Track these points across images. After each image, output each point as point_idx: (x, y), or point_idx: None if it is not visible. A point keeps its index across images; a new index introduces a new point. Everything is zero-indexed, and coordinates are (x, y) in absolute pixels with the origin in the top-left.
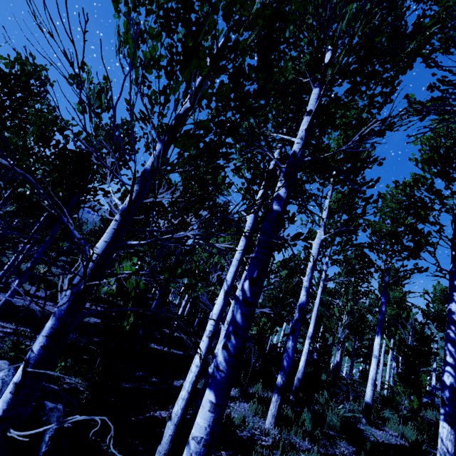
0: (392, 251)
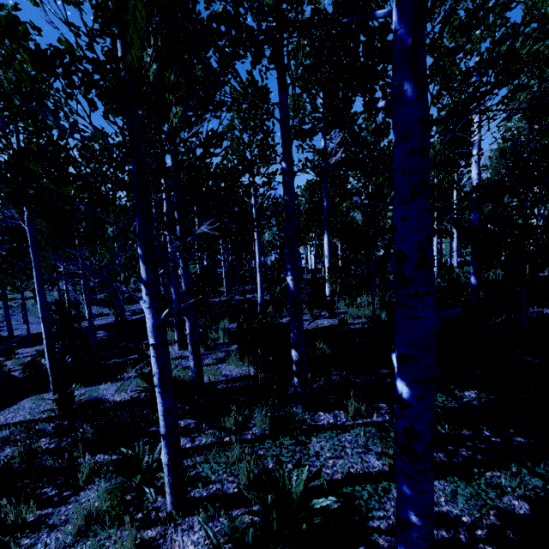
0: None
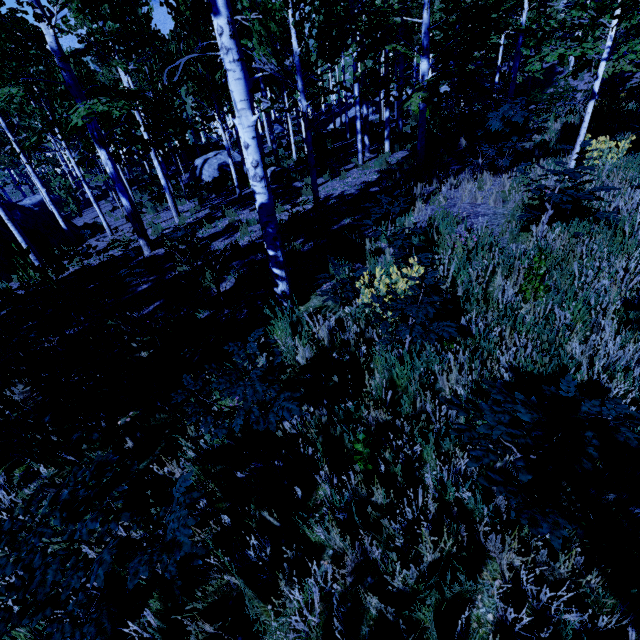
0: None
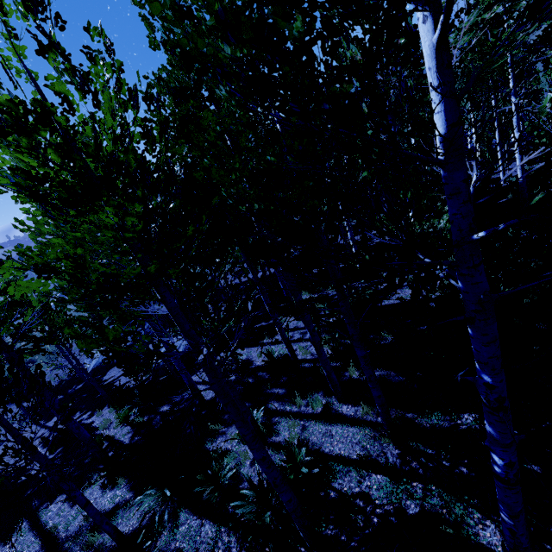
0: None
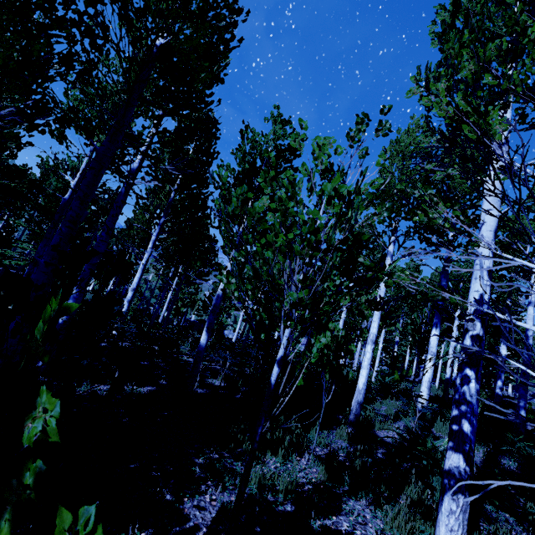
0: (473, 218)
